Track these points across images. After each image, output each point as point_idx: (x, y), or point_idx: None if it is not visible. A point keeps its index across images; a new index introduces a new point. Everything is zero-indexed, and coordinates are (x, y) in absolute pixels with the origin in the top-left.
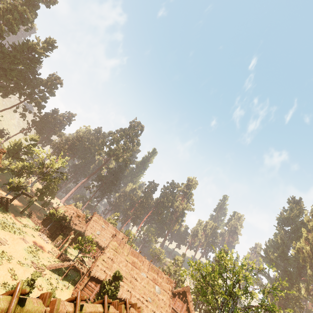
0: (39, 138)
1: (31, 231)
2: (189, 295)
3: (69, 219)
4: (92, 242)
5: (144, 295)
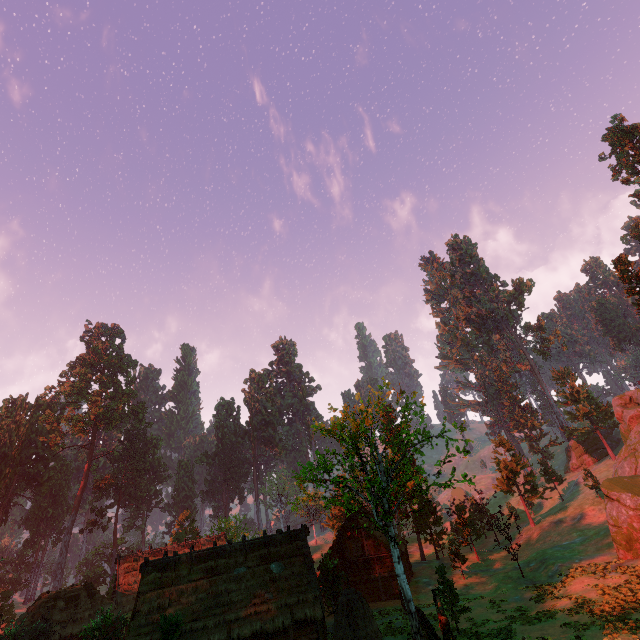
0: None
1: None
2: (360, 519)
3: (49, 627)
4: None
5: (254, 600)
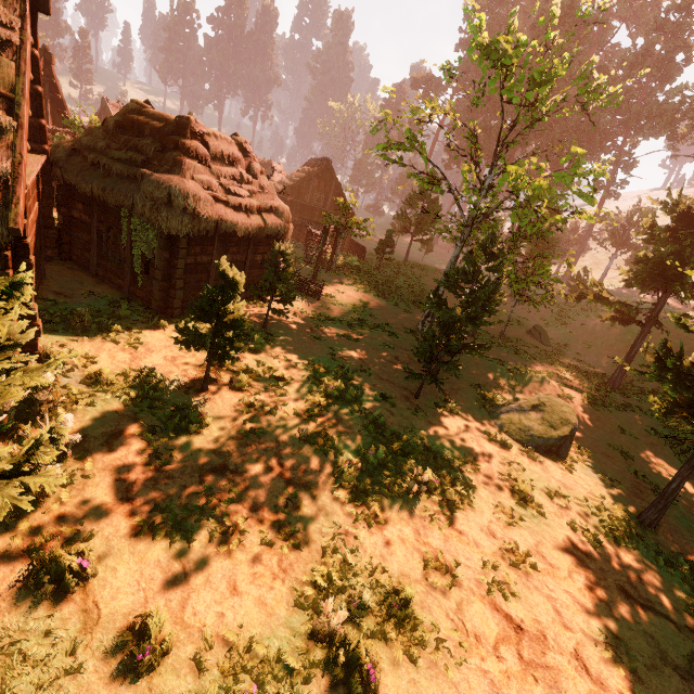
0: None
1: None
2: None
3: None
4: None
5: None
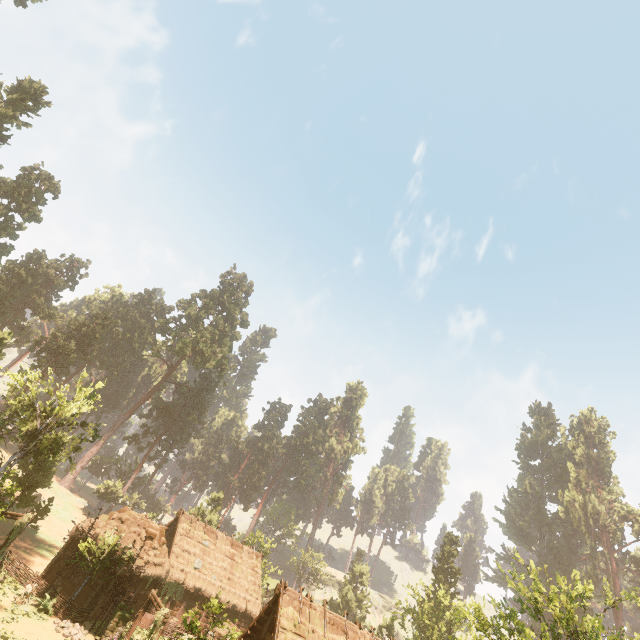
0: (9, 336)
1: (34, 624)
2: None
3: (131, 555)
4: (187, 594)
5: None
